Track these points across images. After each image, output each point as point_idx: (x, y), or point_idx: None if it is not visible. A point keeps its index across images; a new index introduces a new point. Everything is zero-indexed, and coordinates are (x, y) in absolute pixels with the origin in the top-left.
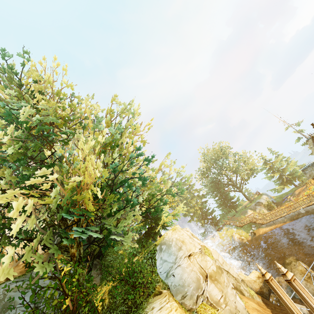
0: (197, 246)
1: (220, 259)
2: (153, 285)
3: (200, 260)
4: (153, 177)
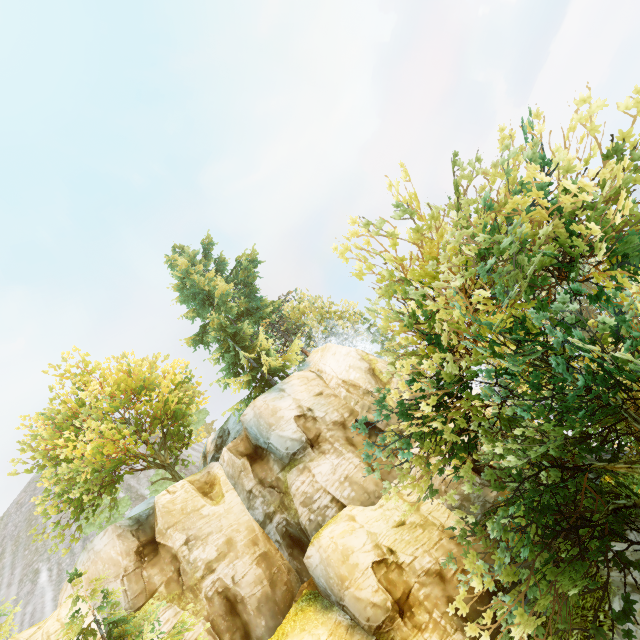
0: None
1: None
2: None
3: None
4: None
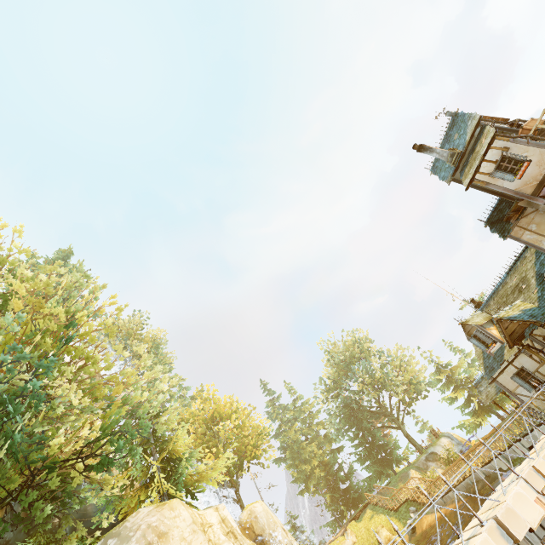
0: None
1: None
2: None
3: None
4: (128, 395)
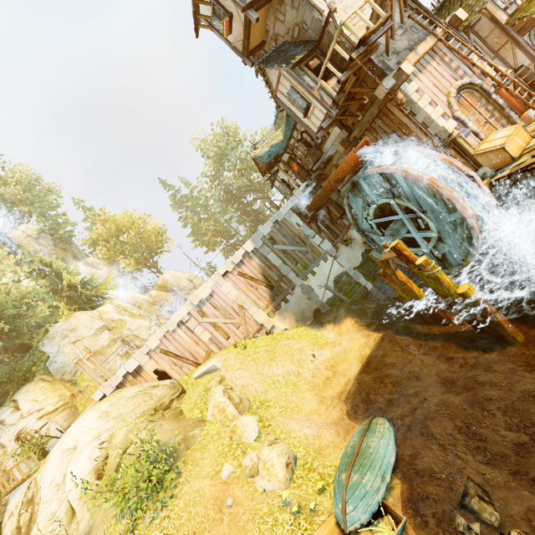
0: (96, 326)
1: (134, 327)
2: (23, 378)
3: (88, 341)
4: None
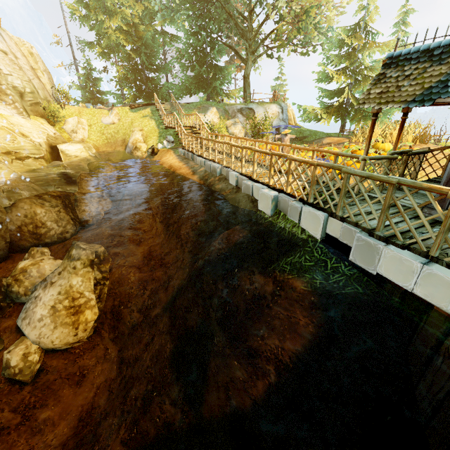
0: None
1: None
2: None
3: None
4: None
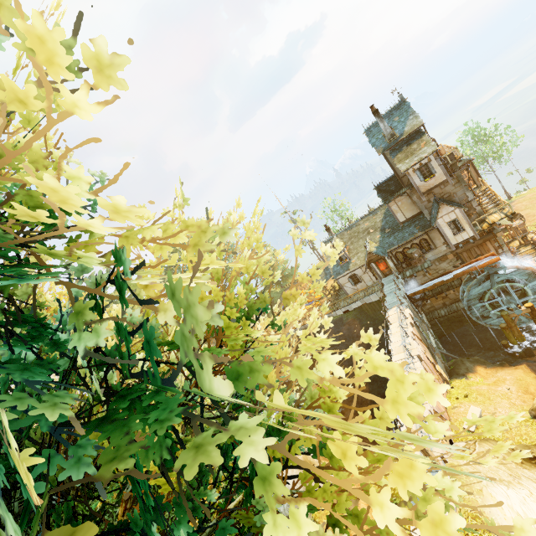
0: None
1: None
2: None
3: None
4: None
